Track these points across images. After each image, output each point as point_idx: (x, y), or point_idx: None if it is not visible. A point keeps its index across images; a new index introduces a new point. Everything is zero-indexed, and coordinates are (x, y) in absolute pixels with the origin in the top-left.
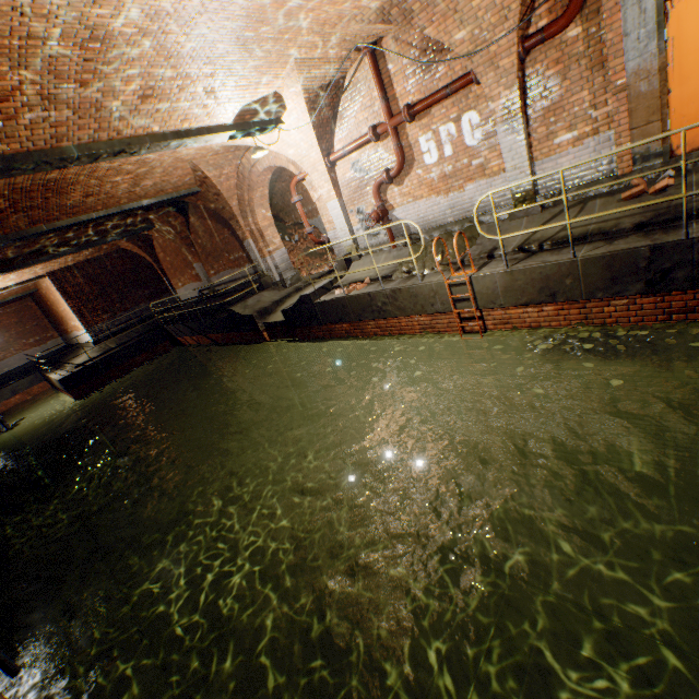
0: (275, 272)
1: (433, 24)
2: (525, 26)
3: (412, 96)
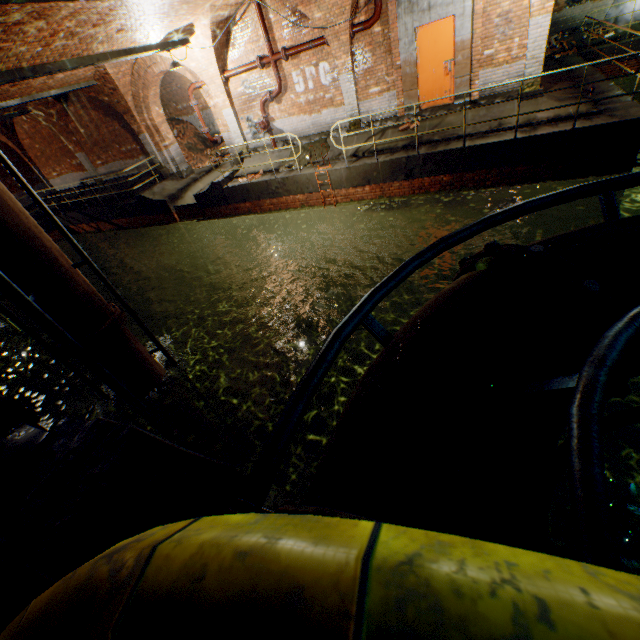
0: (172, 165)
1: (303, 5)
2: (354, 18)
3: (287, 42)
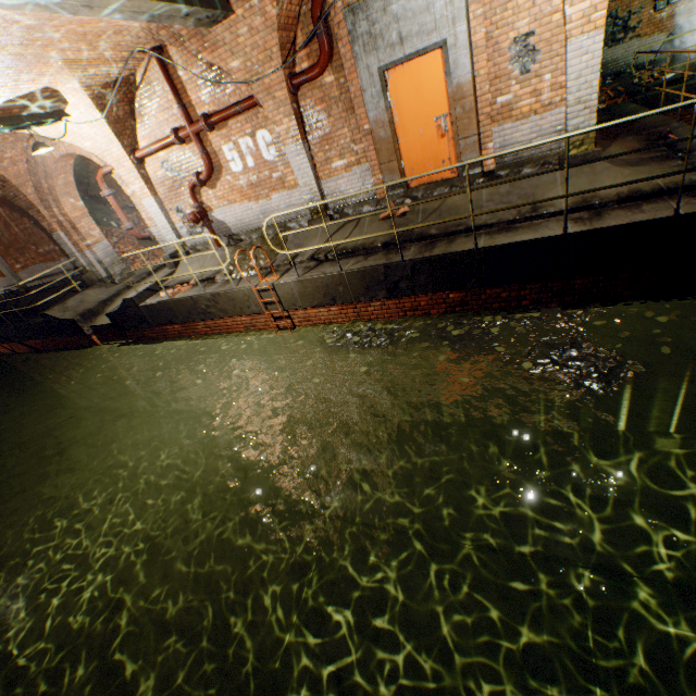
0: (100, 267)
1: (207, 50)
2: (293, 65)
3: (208, 106)
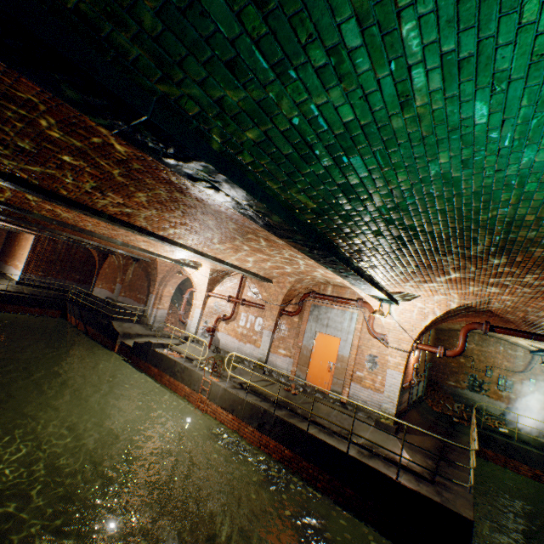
0: (153, 318)
1: (258, 285)
2: (286, 306)
3: (248, 297)
